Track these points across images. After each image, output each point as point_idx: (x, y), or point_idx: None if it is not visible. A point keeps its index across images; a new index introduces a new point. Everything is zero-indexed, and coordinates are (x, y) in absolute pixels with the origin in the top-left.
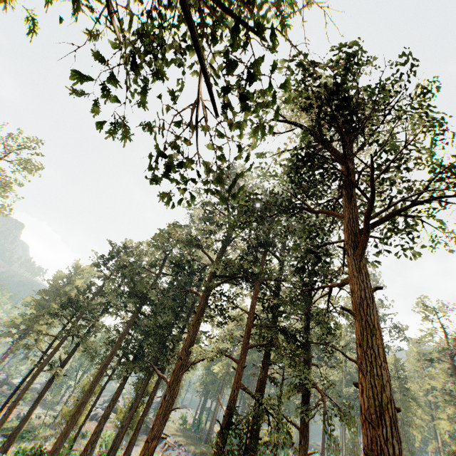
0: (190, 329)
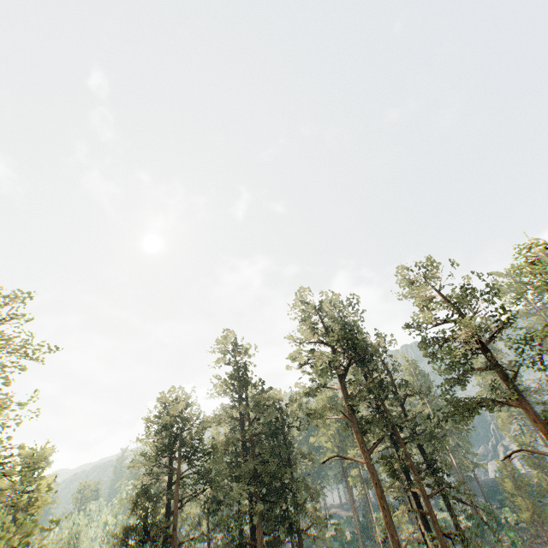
0: (381, 503)
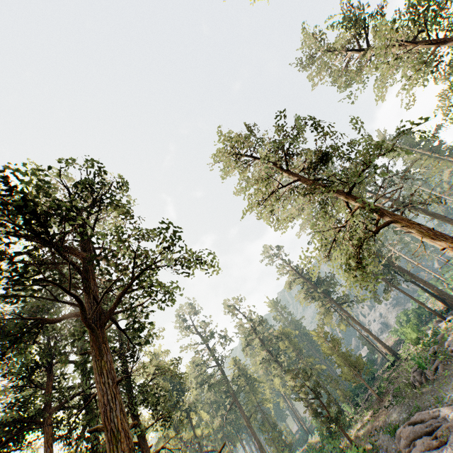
0: None
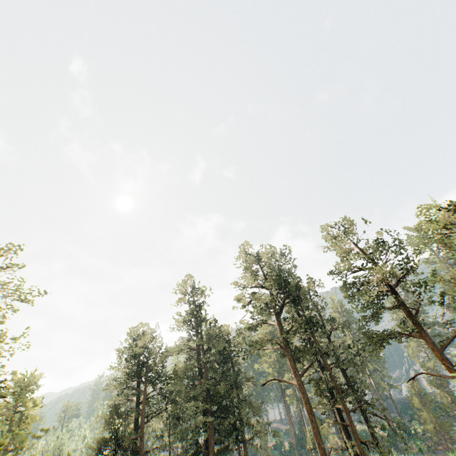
0: (311, 417)
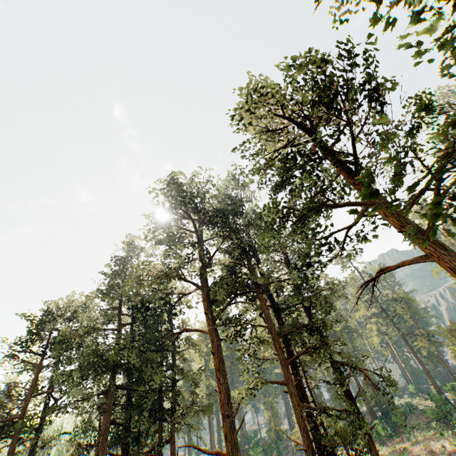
0: (217, 376)
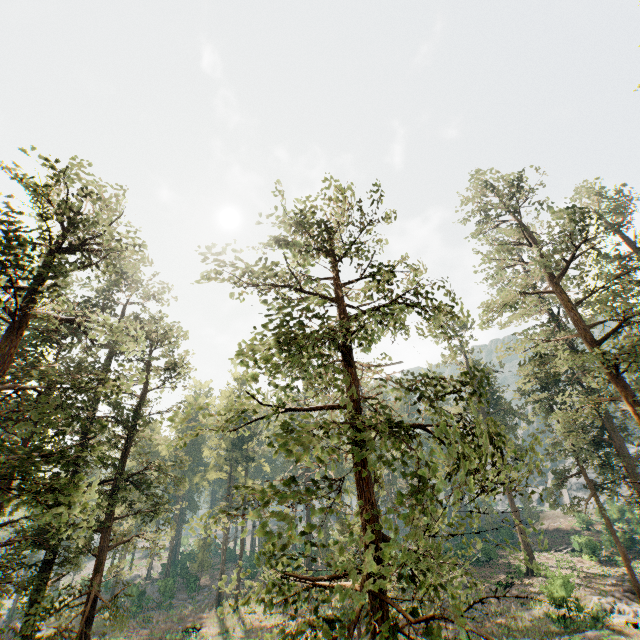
0: None
